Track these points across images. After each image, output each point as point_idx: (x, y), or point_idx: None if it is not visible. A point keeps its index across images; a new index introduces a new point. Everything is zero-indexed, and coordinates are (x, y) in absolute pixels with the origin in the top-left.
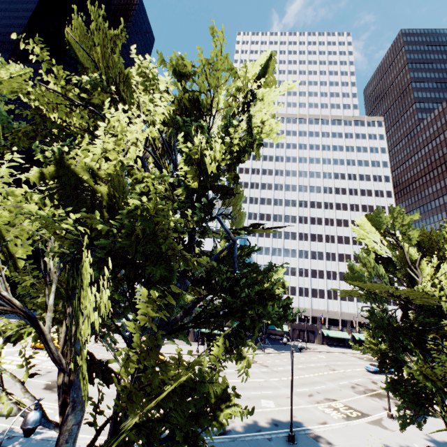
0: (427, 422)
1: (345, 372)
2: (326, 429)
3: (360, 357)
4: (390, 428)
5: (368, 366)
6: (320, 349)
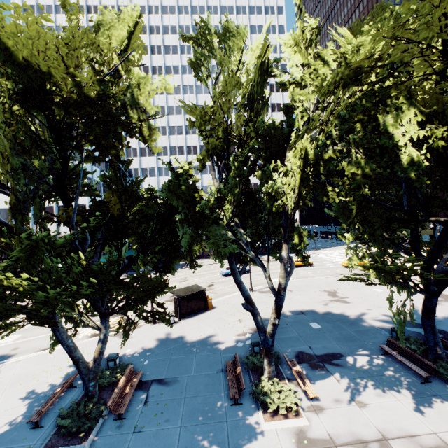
0: (196, 318)
1: (194, 281)
2: (26, 358)
3: (238, 263)
4: (131, 336)
5: (222, 271)
6: (206, 263)
